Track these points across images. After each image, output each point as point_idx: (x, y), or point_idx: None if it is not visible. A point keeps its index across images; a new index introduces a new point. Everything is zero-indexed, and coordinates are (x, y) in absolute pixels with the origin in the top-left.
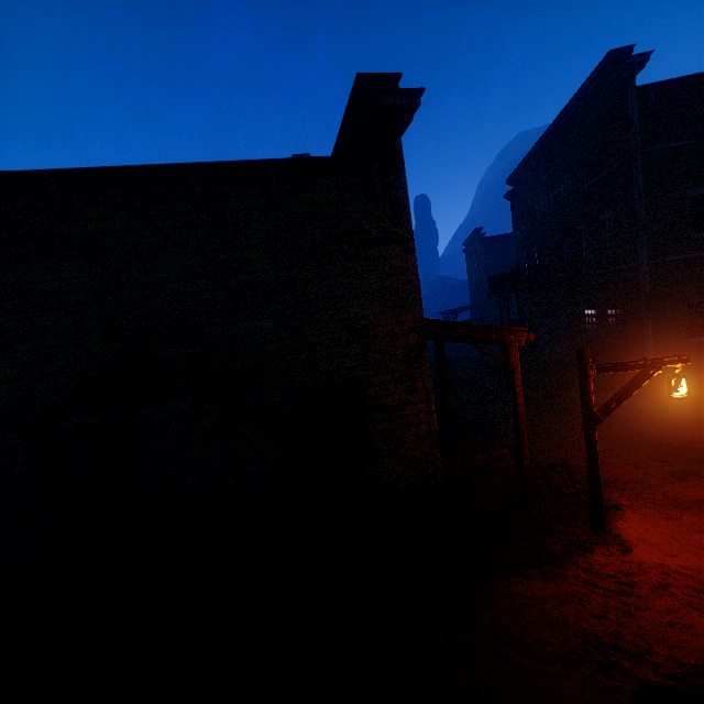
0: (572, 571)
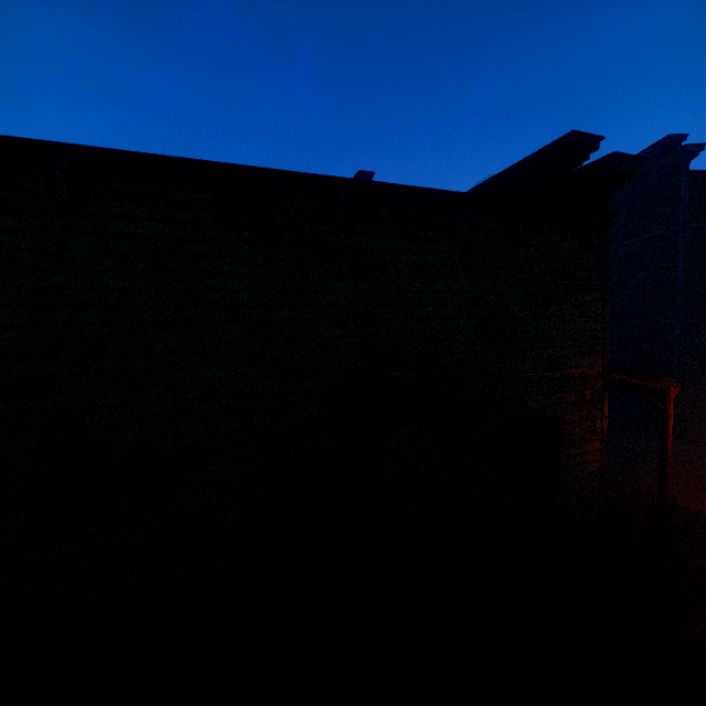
0: None
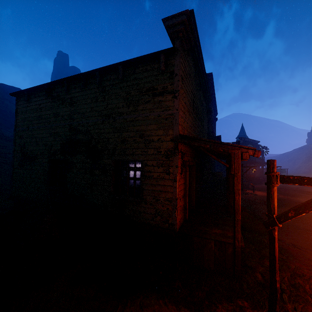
0: None
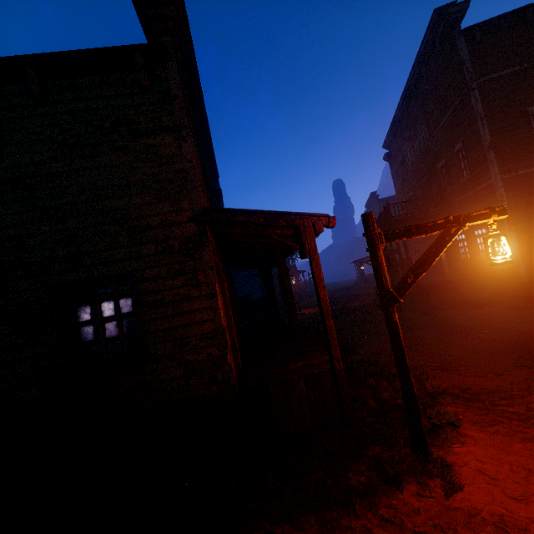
0: (365, 521)
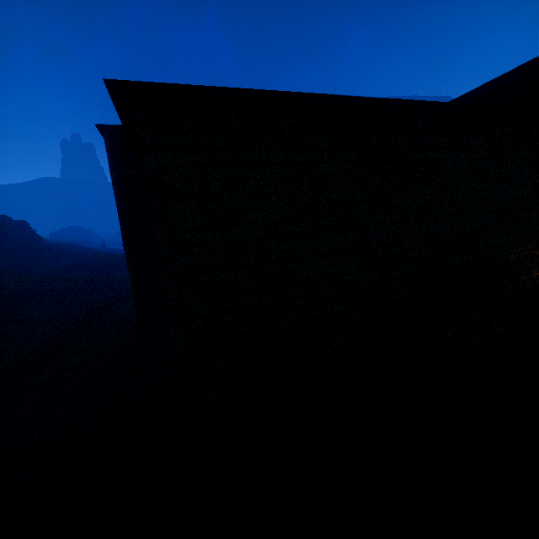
0: None
